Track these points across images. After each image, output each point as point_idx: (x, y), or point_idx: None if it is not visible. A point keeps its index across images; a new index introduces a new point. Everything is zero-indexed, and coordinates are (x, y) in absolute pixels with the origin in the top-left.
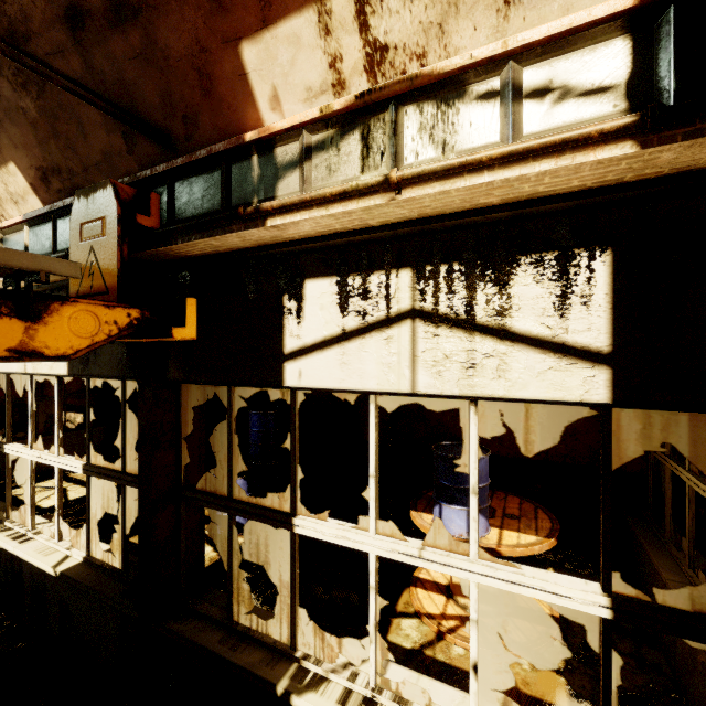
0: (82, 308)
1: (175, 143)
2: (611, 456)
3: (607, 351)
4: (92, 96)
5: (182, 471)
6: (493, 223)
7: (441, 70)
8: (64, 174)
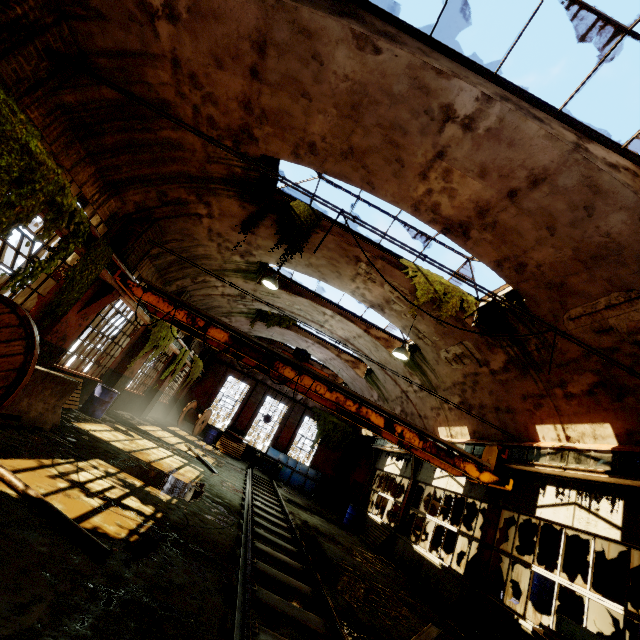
0: (488, 473)
1: (515, 437)
2: (629, 563)
3: (620, 526)
4: (496, 421)
5: (495, 540)
6: (597, 485)
7: (577, 447)
8: (480, 434)
